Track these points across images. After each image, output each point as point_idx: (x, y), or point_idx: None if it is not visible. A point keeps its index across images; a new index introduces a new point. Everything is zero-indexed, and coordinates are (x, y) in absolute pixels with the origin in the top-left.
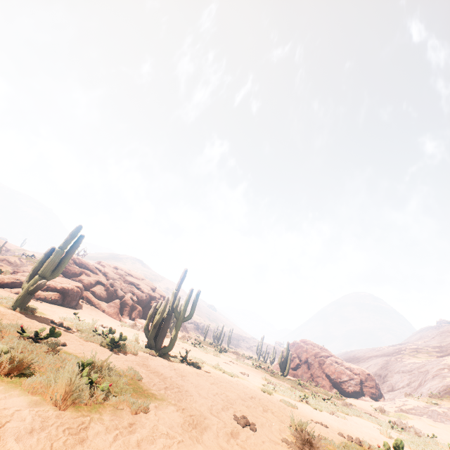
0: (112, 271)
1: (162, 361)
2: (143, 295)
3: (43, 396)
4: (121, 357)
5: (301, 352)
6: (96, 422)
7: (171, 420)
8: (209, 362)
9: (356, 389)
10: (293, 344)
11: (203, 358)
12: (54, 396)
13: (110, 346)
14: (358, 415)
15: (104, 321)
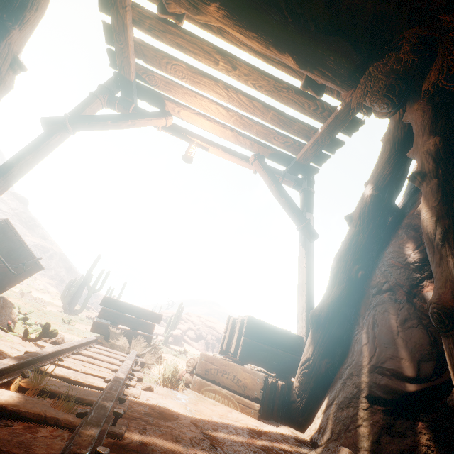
0: (196, 319)
1: None
2: (219, 335)
3: None
4: None
5: None
6: None
7: None
8: None
9: None
10: None
11: None
12: None
13: None
14: None
15: (198, 353)
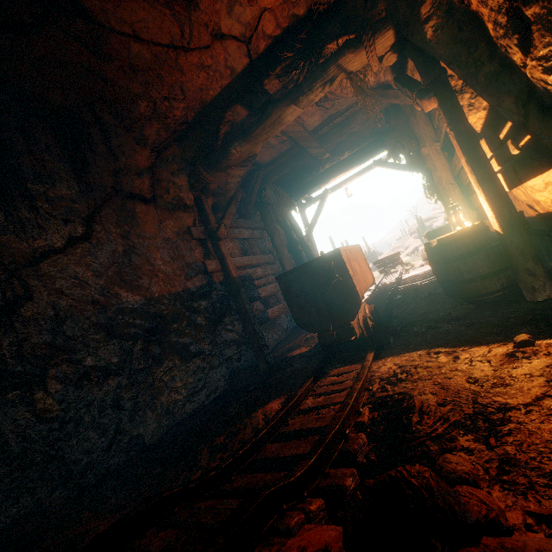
0: None
1: None
2: None
3: None
4: None
5: None
6: None
7: None
8: None
9: None
10: None
11: None
12: None
13: None
14: None
15: None
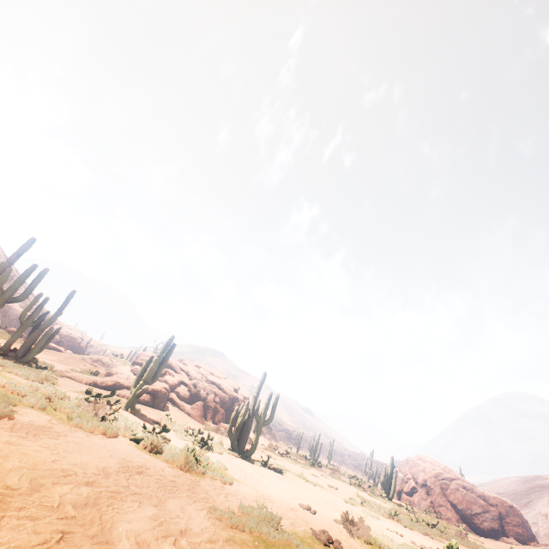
0: (194, 370)
1: (245, 462)
2: (226, 396)
3: (173, 464)
4: (210, 454)
5: (416, 472)
6: (203, 481)
7: (248, 492)
8: (294, 471)
9: (494, 526)
10: (406, 460)
11: (288, 467)
12: (180, 463)
13: (201, 445)
14: (471, 547)
15: (190, 424)
